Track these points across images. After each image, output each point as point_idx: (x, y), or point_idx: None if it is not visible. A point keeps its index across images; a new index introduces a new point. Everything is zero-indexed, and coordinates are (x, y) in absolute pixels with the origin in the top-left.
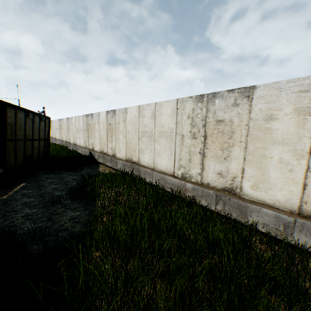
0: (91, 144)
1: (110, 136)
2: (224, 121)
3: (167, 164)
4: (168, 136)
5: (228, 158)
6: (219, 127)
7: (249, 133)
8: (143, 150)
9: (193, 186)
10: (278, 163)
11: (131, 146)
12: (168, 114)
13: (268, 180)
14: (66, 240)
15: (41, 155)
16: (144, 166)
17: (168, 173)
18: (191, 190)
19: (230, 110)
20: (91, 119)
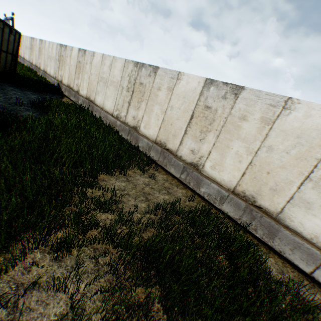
0: (60, 76)
1: (77, 73)
2: (143, 84)
3: (110, 106)
4: (115, 85)
5: (139, 108)
6: (140, 87)
7: (150, 95)
8: (99, 93)
9: (120, 124)
10: (155, 115)
11: (92, 87)
12: (118, 69)
13: (150, 124)
14: (24, 119)
15: (7, 69)
16: (97, 105)
17: (110, 113)
18: (119, 126)
19: (147, 78)
20: (64, 51)
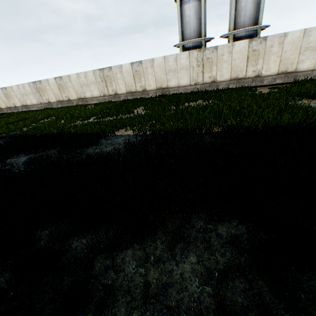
0: None
1: None
2: None
3: None
4: None
5: None
6: None
7: None
8: None
9: None
10: (1, 101)
11: None
12: None
13: (3, 104)
14: None
15: None
16: None
17: None
18: None
19: None
20: None
